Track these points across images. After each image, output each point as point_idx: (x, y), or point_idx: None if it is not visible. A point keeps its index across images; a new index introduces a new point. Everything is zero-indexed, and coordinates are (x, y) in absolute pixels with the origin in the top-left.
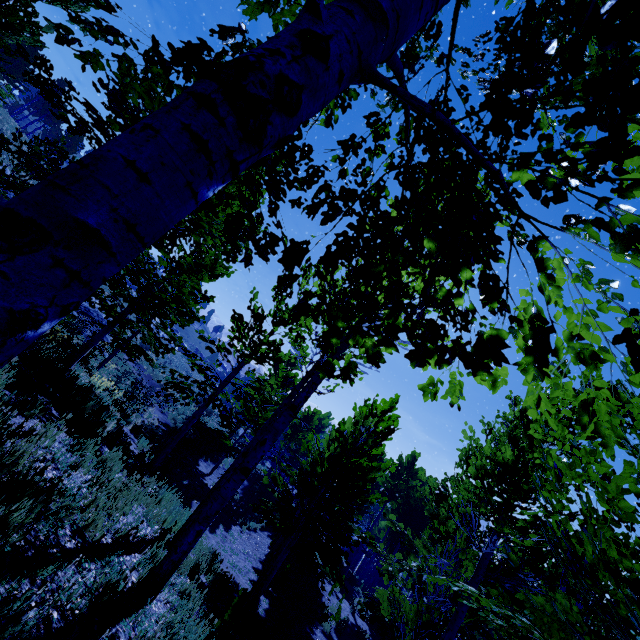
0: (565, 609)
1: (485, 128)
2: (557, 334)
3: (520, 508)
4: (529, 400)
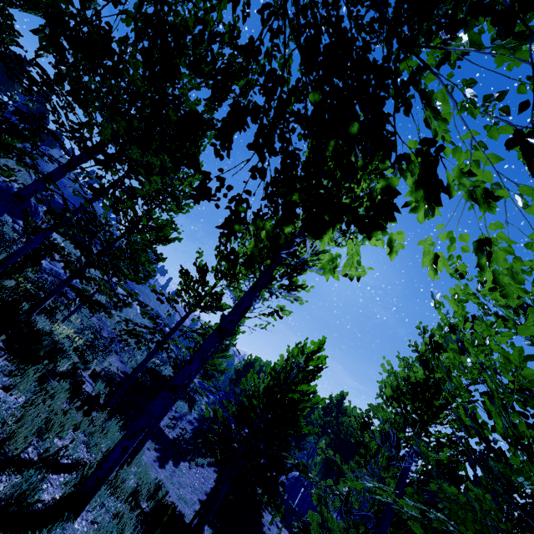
0: (479, 498)
1: (371, 21)
2: (447, 170)
3: (433, 423)
4: (425, 261)
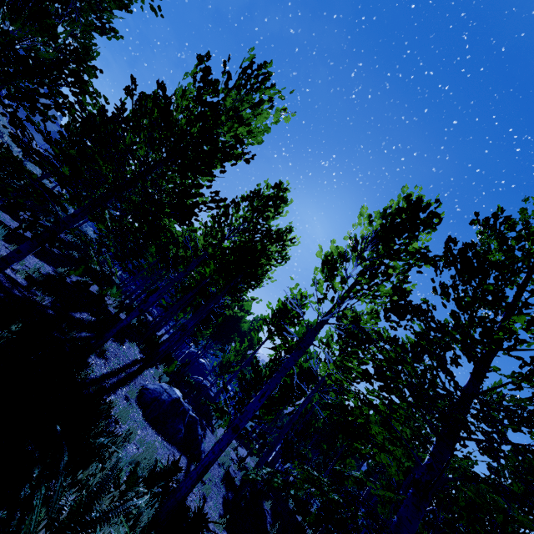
0: None
1: None
2: None
3: None
4: None
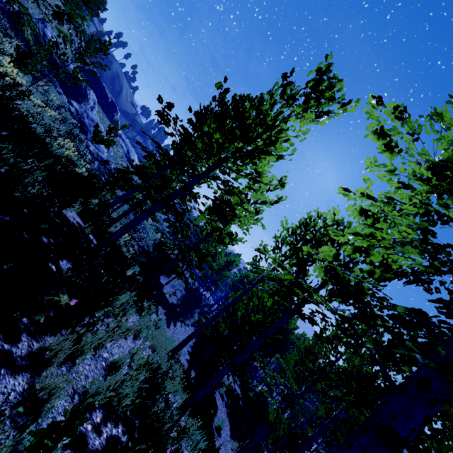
0: None
1: None
2: None
3: None
4: None
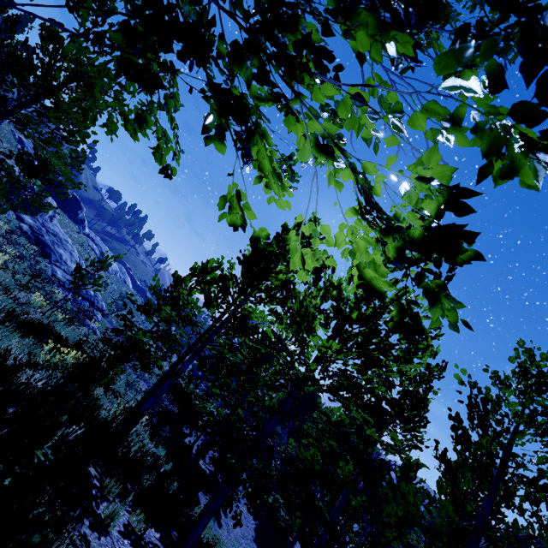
0: None
1: None
2: None
3: None
4: None
